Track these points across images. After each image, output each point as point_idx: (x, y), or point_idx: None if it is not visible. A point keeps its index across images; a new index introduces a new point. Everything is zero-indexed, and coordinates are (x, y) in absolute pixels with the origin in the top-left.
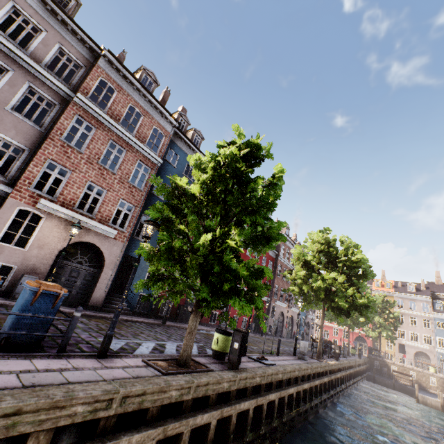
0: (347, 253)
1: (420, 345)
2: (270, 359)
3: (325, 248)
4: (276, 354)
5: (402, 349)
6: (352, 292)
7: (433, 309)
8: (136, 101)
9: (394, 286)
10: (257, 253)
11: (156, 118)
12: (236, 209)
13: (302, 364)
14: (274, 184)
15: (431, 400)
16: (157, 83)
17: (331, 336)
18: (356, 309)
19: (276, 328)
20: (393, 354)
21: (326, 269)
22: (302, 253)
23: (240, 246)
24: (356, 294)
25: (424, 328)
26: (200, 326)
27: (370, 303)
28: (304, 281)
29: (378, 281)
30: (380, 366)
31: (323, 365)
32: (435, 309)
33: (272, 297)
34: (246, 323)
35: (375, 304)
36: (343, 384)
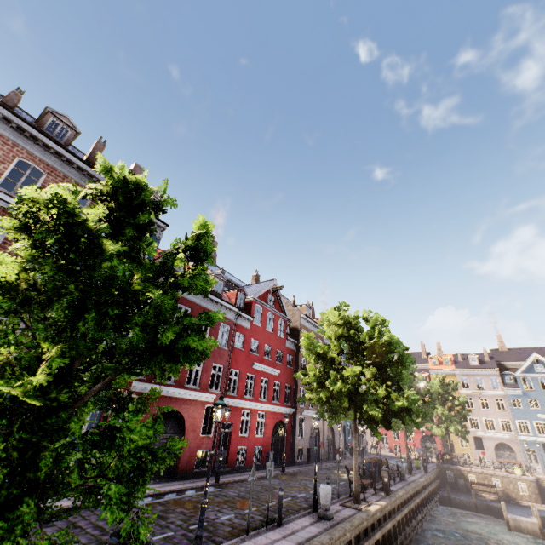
0: (373, 335)
1: (499, 435)
2: (255, 544)
3: (344, 331)
4: (277, 523)
5: (479, 442)
6: (385, 392)
7: (504, 384)
8: (31, 153)
9: (454, 362)
10: (158, 378)
11: (72, 177)
12: (59, 304)
13: (313, 541)
14: (193, 248)
15: (525, 523)
16: (75, 130)
17: (392, 440)
18: (395, 417)
19: (308, 451)
20: (470, 452)
21: (349, 361)
22: (313, 343)
23: (121, 370)
24: (391, 394)
25: (498, 411)
26: (174, 482)
27: (411, 405)
28: (322, 383)
29: (434, 357)
30: (455, 478)
31: (357, 522)
32: (505, 383)
33: (297, 407)
34: (261, 454)
35: (431, 393)
36: (400, 535)
